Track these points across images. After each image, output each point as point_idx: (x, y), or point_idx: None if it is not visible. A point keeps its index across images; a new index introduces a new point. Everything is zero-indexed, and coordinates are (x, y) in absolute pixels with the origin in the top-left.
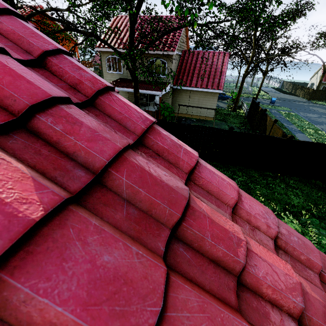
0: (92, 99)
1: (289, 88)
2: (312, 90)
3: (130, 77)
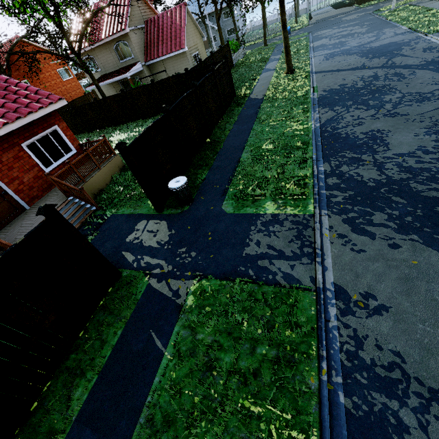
0: None
1: None
2: None
3: (108, 71)
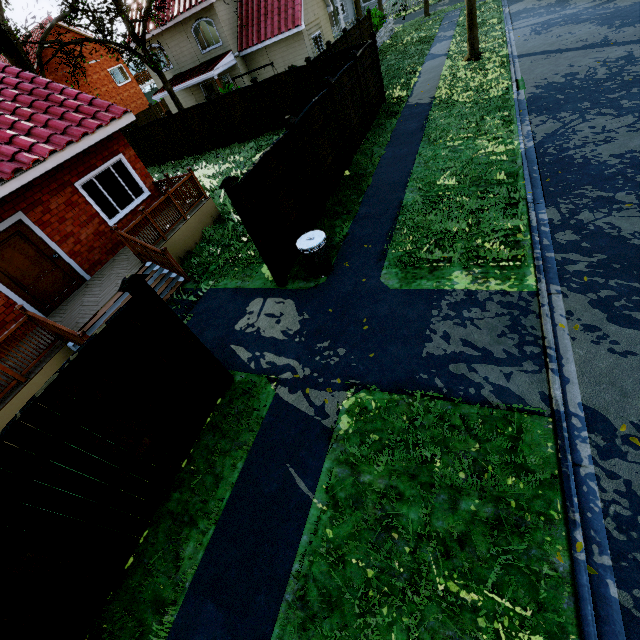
0: (32, 82)
1: None
2: None
3: (184, 68)
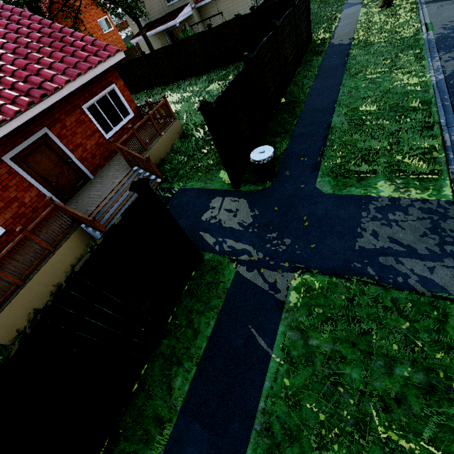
0: (50, 27)
1: None
2: None
3: (153, 18)
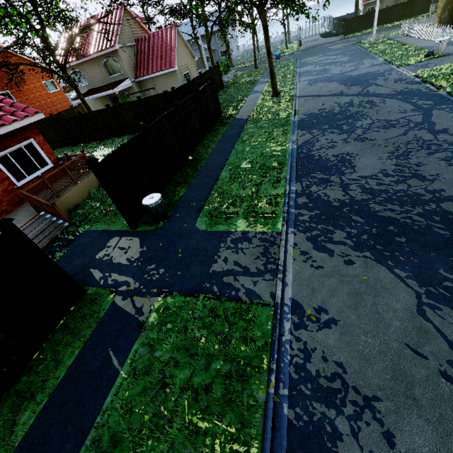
0: None
1: (336, 27)
2: (345, 21)
3: (96, 86)
